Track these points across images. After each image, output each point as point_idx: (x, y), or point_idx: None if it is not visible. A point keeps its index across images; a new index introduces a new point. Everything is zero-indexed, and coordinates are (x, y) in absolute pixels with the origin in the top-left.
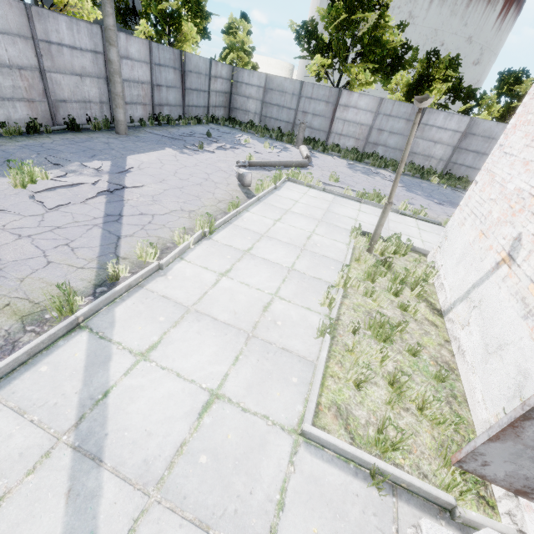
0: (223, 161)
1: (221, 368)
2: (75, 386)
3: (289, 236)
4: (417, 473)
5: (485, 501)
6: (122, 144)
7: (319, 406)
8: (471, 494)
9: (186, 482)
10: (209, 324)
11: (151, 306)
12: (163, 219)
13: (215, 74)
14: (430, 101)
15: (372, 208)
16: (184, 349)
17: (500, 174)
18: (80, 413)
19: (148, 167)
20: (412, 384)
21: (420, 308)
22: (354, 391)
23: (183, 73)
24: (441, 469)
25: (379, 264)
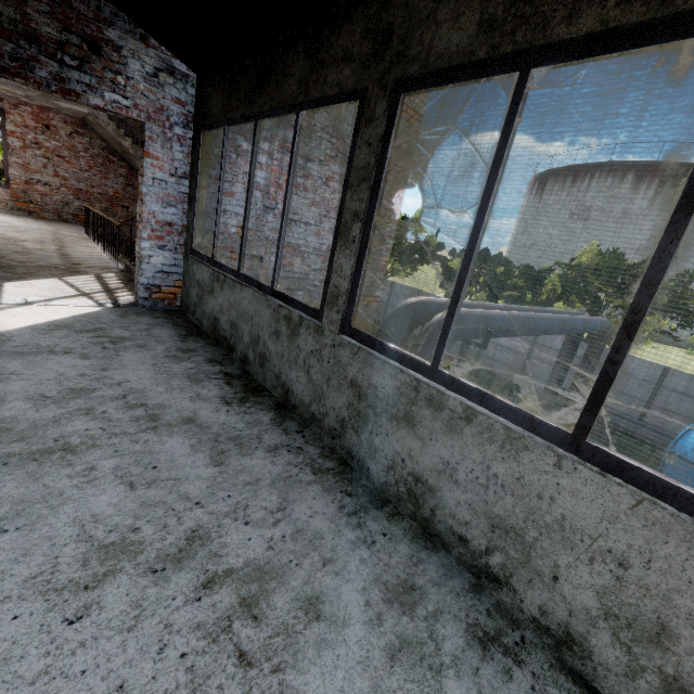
0: None
1: None
2: None
3: None
4: None
5: None
6: None
7: None
8: None
9: None
10: None
11: None
12: None
13: None
14: None
15: None
16: None
17: None
18: None
19: None
20: None
21: None
22: None
23: None
24: None
25: None
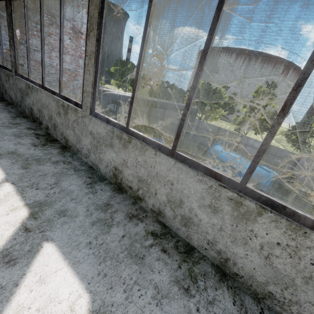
0: None
1: None
2: None
3: None
4: None
5: None
6: None
7: None
8: None
9: None
10: None
11: None
12: None
13: None
14: None
15: None
16: None
17: None
18: None
19: None
20: None
21: None
22: None
23: None
24: None
25: None
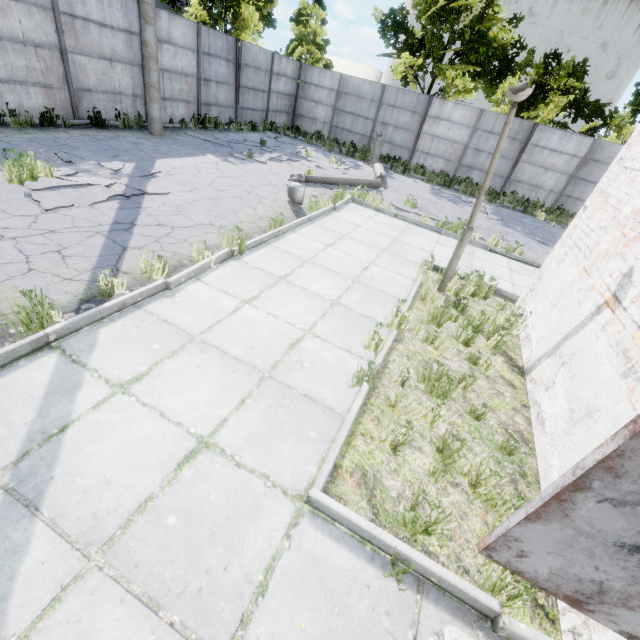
0: (274, 174)
1: (220, 411)
2: (26, 416)
3: (341, 265)
4: (456, 566)
5: (543, 611)
6: (153, 146)
7: (339, 470)
8: (525, 601)
9: (142, 547)
10: (216, 358)
11: (146, 331)
12: (185, 233)
13: (278, 71)
14: (528, 92)
15: (454, 241)
16: (177, 384)
17: (615, 195)
18: (25, 448)
19: (179, 173)
20: (469, 454)
21: (494, 362)
22: (389, 456)
23: (238, 67)
24: (490, 564)
25: (447, 303)
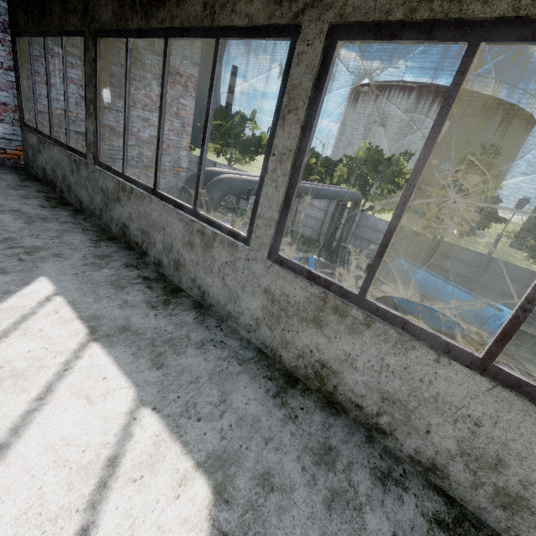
0: None
1: None
2: None
3: None
4: None
5: None
6: None
7: None
8: None
9: None
10: None
11: None
12: None
13: None
14: None
15: None
16: None
17: None
18: None
19: None
20: None
21: None
22: None
23: None
24: None
25: None
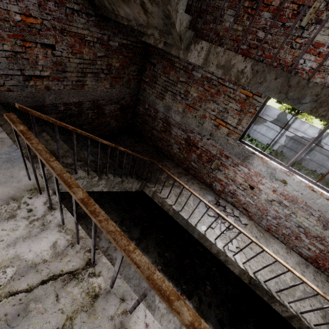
0: None
1: None
2: None
3: None
4: None
5: None
6: None
7: None
8: None
9: None
10: None
11: None
12: None
13: None
14: None
15: None
16: None
17: None
18: None
19: None
20: None
21: None
22: None
23: None
24: None
25: None
